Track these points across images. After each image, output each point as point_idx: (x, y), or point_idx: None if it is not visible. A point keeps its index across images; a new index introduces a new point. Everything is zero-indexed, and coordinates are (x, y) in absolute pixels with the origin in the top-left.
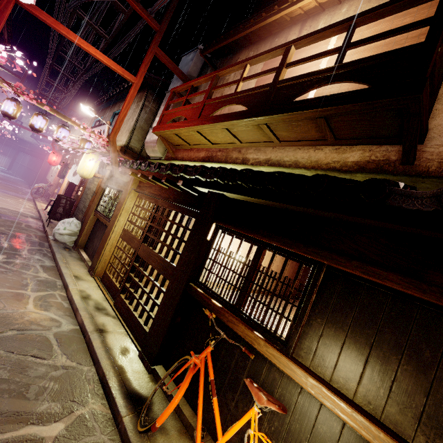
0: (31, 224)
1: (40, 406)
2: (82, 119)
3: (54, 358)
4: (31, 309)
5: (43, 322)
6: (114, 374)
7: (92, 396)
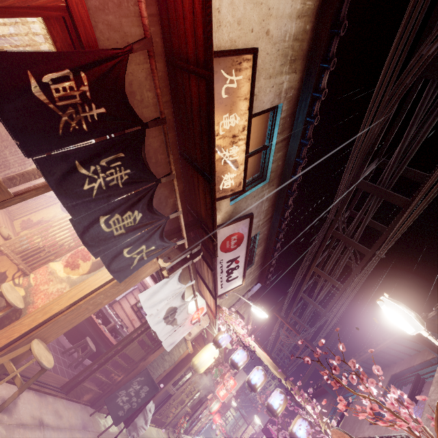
0: None
1: None
2: None
3: None
4: None
5: None
6: None
7: None
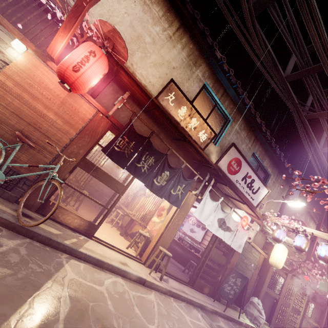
0: None
1: None
2: None
3: None
4: None
5: None
6: None
7: None
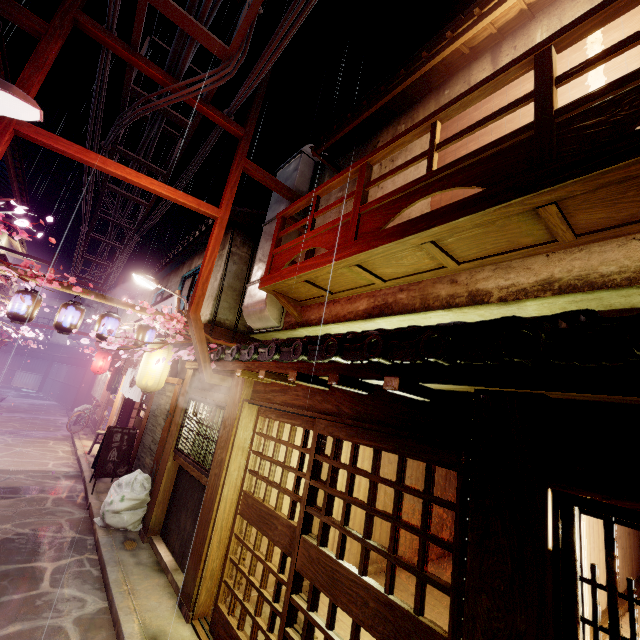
0: (64, 494)
1: None
2: (136, 298)
3: None
4: None
5: None
6: None
7: None
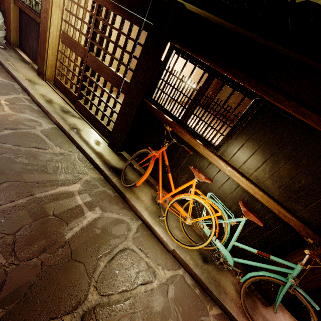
0: None
1: (60, 177)
2: None
3: (51, 149)
4: (9, 111)
5: (26, 123)
6: (97, 158)
7: (88, 170)
